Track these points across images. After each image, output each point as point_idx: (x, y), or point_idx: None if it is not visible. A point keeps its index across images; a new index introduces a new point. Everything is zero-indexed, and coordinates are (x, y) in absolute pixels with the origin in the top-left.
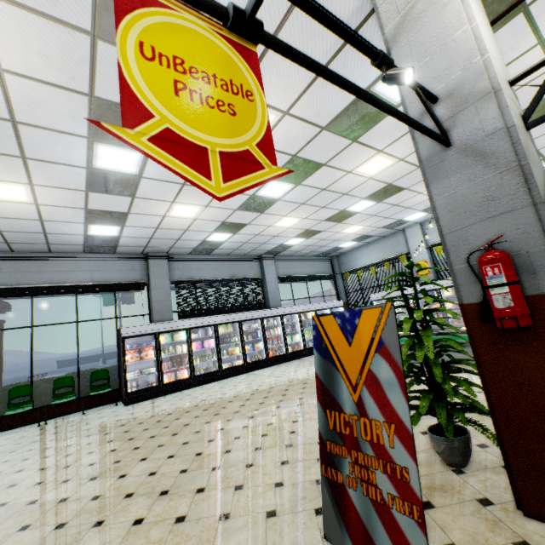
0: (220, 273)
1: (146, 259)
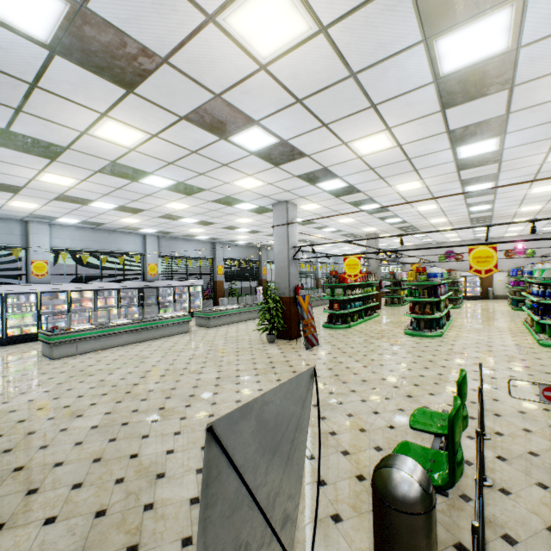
0: None
1: None
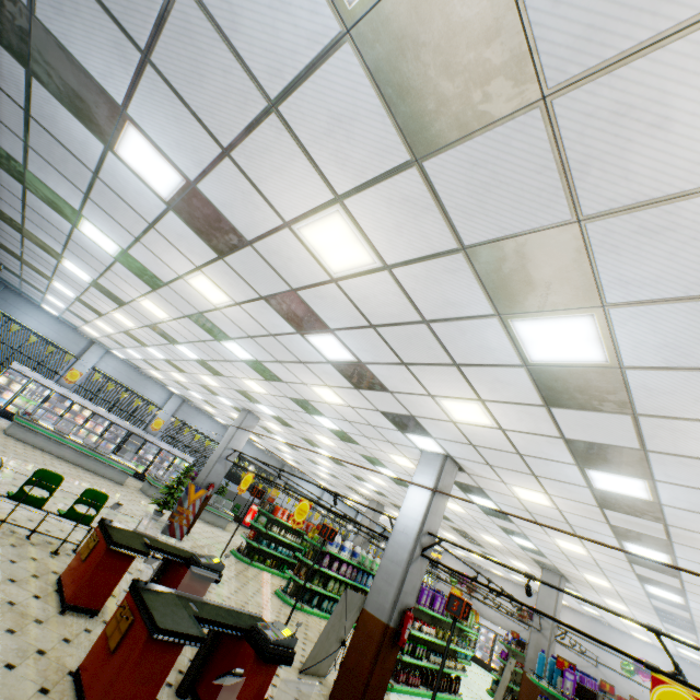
0: None
1: None
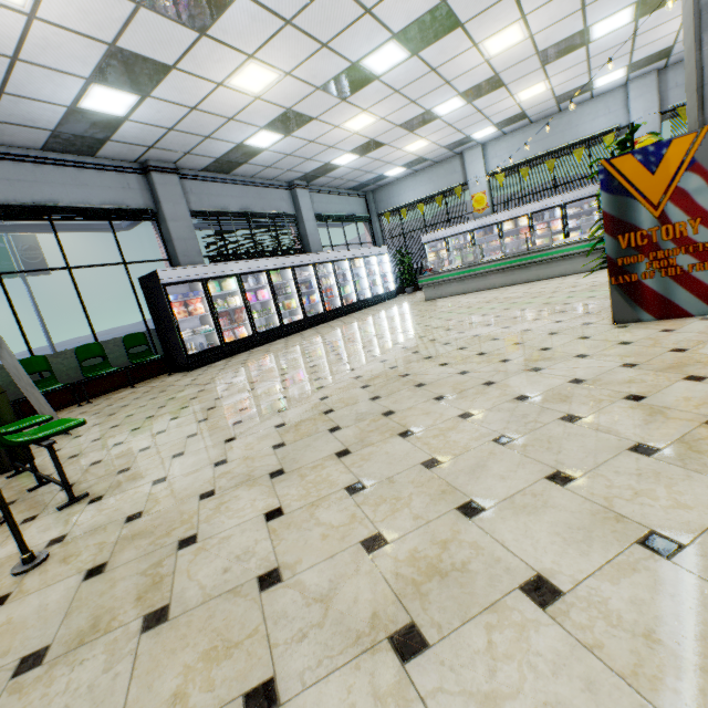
0: (247, 204)
1: (143, 172)
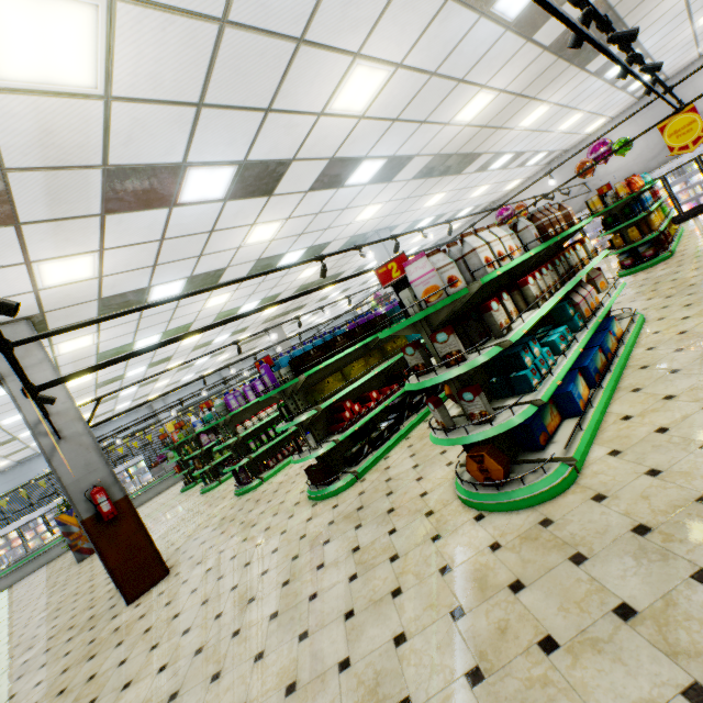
0: None
1: None
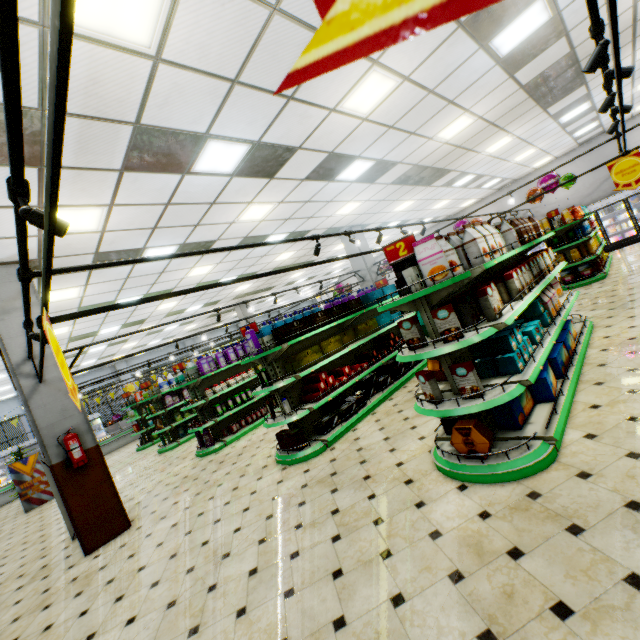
0: None
1: None
